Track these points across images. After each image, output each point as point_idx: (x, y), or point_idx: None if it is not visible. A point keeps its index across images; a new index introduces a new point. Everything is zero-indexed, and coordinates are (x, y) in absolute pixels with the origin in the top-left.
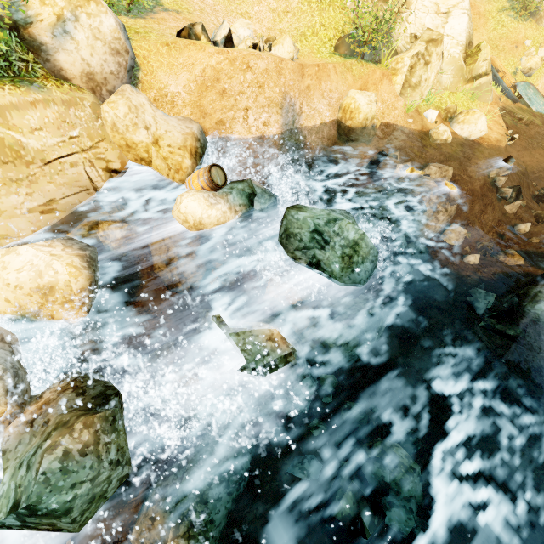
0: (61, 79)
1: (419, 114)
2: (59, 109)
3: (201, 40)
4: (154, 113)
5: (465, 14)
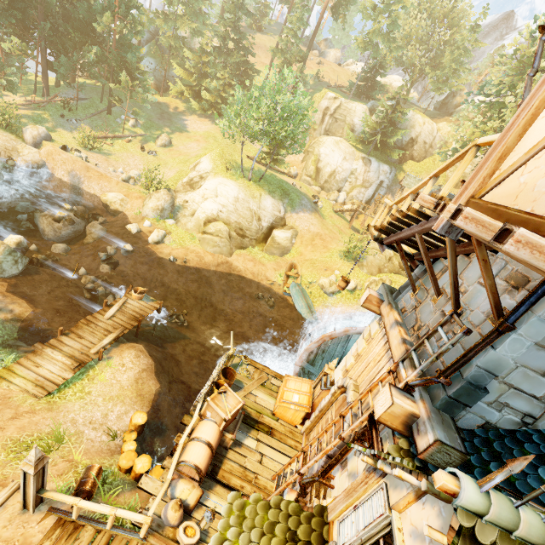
0: (23, 138)
1: (142, 219)
2: (9, 139)
3: (73, 152)
4: (33, 153)
5: (216, 203)
